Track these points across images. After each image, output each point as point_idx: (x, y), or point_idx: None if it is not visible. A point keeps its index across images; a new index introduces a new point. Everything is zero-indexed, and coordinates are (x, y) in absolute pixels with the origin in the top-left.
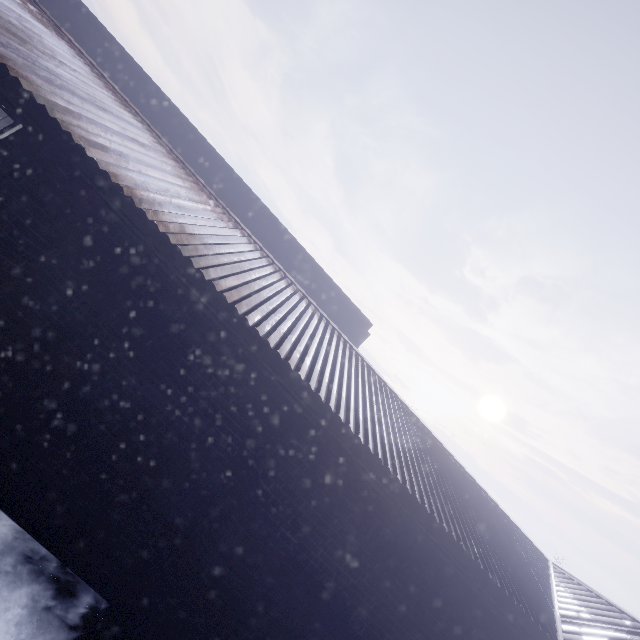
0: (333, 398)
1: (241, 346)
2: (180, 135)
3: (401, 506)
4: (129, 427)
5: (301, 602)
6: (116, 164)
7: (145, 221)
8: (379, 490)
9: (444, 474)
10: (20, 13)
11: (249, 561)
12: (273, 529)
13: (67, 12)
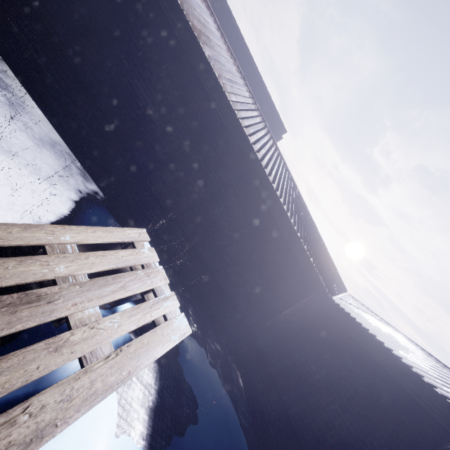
0: (244, 123)
1: (195, 66)
2: None
3: (267, 197)
4: (123, 105)
5: (200, 233)
6: None
7: None
8: (257, 184)
9: (300, 212)
10: None
11: (177, 192)
12: (193, 181)
13: None
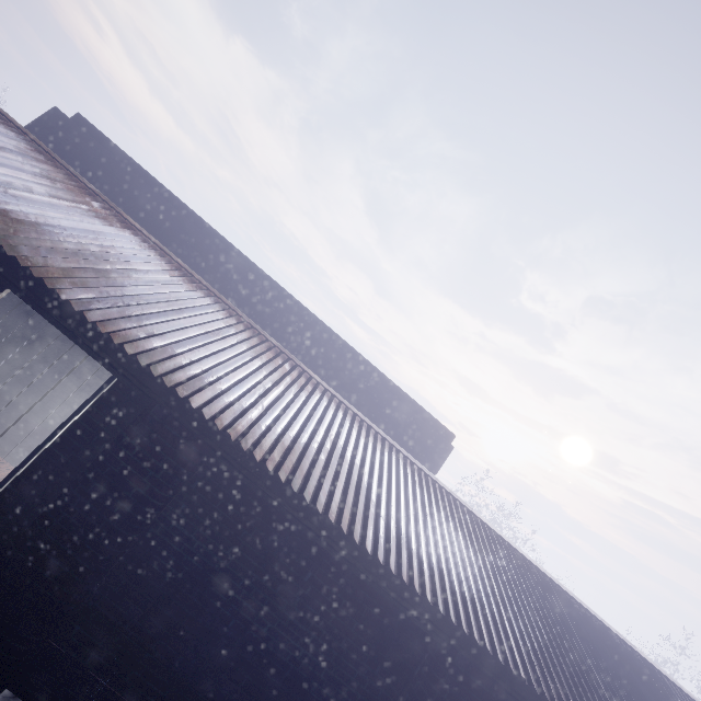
0: (460, 608)
1: (362, 575)
2: (233, 267)
3: None
4: (257, 676)
5: None
6: (215, 399)
7: (253, 460)
8: None
9: (577, 641)
10: (92, 226)
11: None
12: None
13: (111, 165)
